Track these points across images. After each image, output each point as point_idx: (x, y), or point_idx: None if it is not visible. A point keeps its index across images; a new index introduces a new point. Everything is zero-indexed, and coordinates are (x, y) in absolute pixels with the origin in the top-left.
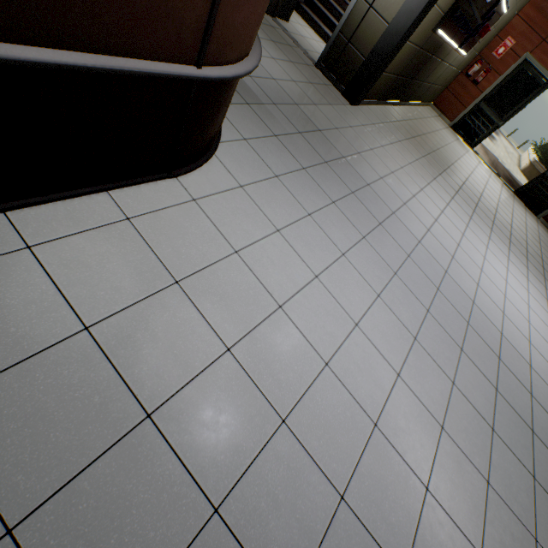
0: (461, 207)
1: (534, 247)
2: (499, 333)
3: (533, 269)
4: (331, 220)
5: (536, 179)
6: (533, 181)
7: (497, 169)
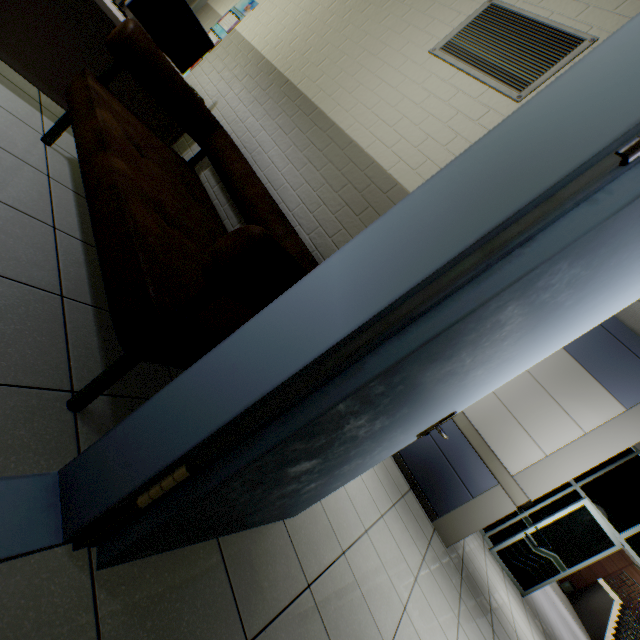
0: None
1: (560, 595)
2: (578, 638)
3: (568, 610)
4: None
5: None
6: None
7: None
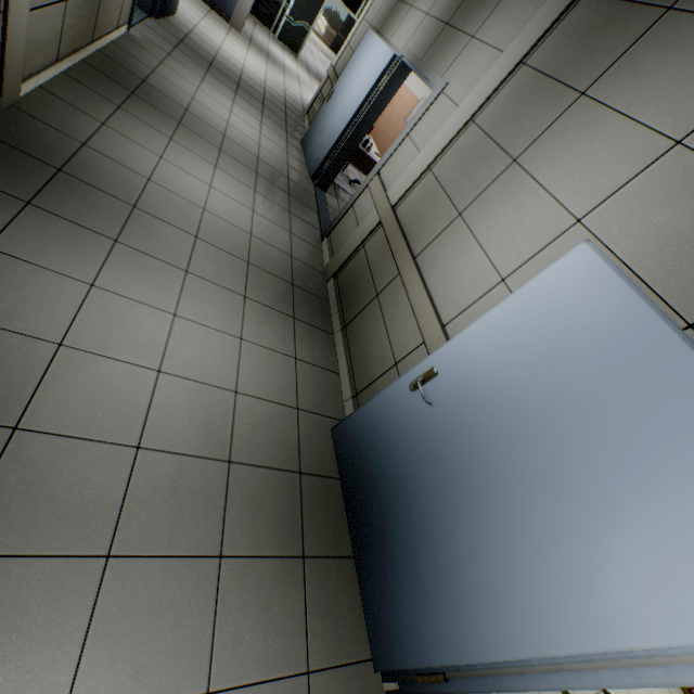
0: (321, 52)
1: None
2: None
3: None
4: (307, 51)
5: (336, 39)
6: (335, 40)
7: (318, 36)
